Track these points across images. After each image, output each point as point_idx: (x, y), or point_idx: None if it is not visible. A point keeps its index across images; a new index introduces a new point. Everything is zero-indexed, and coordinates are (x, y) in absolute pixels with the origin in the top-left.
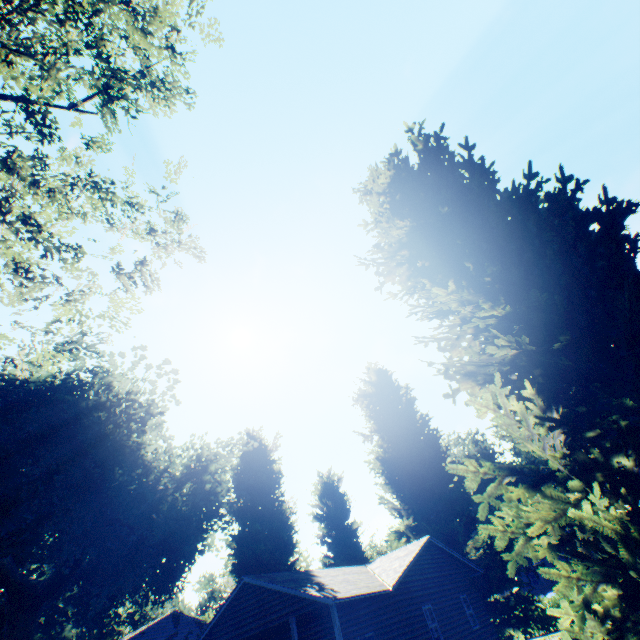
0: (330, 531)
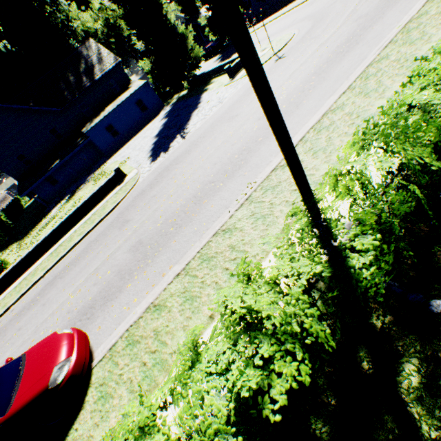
0: None
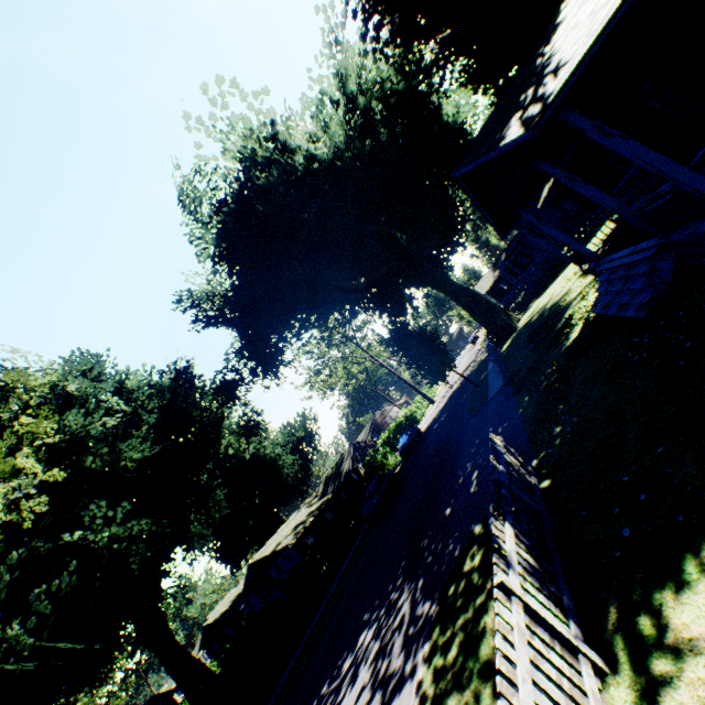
0: None
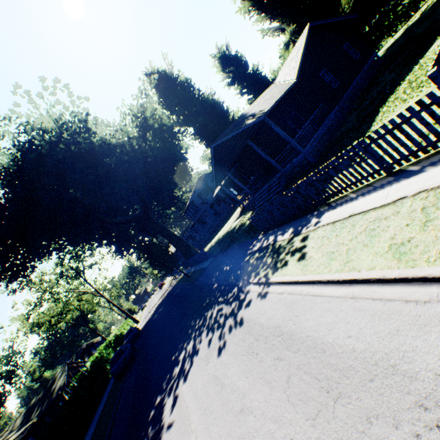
0: (242, 86)
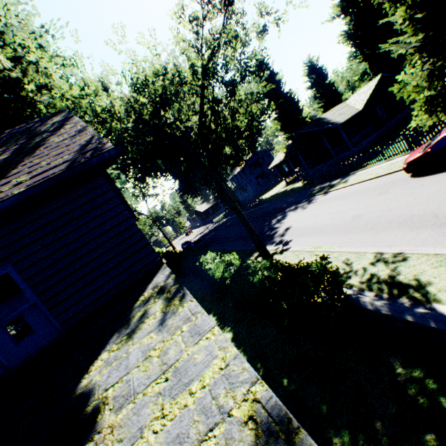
0: (317, 91)
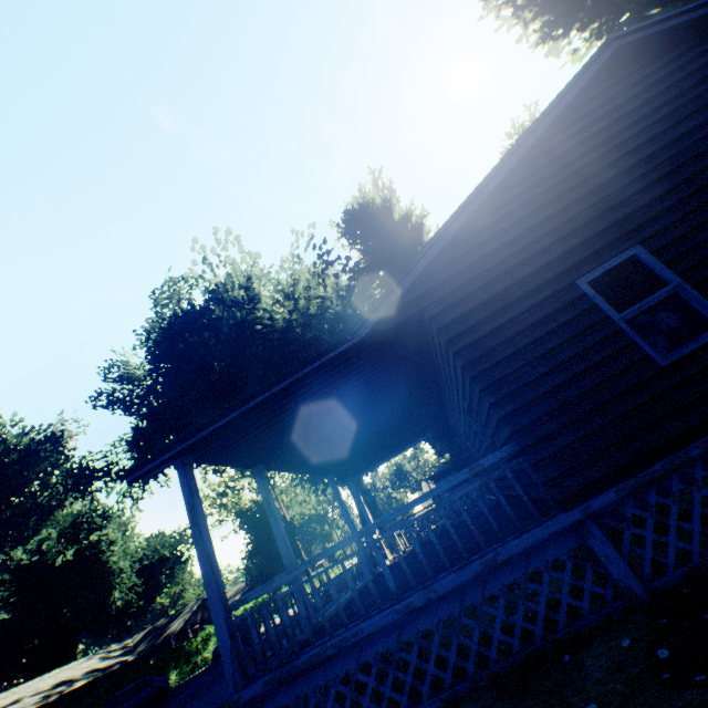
0: None
